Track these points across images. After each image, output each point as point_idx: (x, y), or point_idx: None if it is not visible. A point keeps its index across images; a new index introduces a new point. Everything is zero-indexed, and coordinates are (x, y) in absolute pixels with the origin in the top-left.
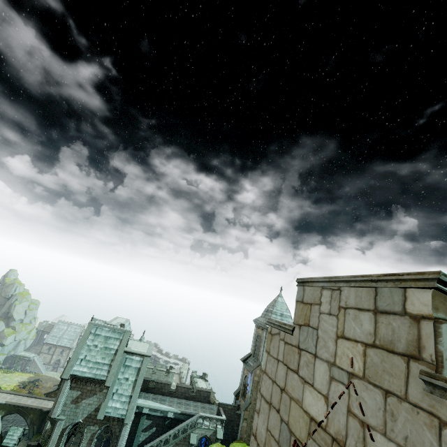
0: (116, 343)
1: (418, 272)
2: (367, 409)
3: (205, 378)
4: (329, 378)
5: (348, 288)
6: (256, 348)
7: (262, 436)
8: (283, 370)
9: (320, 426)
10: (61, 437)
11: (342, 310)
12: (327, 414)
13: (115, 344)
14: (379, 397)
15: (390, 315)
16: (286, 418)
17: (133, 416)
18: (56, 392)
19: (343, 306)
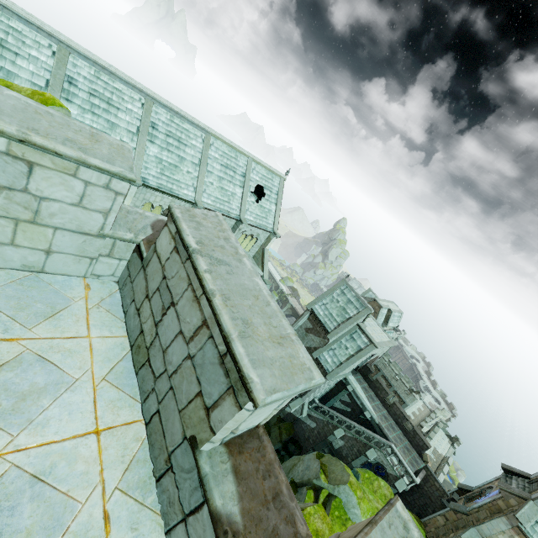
0: (354, 311)
1: None
2: None
3: (453, 443)
4: None
5: None
6: None
7: None
8: None
9: None
10: None
11: None
12: None
13: (352, 311)
14: None
15: None
16: None
17: (335, 379)
18: None
19: None
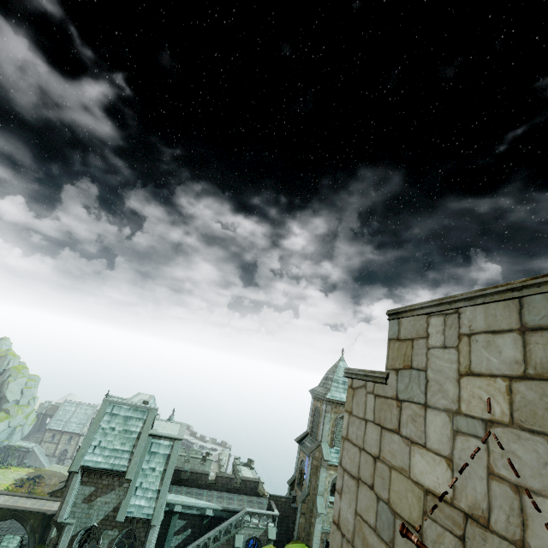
0: (139, 424)
1: None
2: (523, 467)
3: (251, 466)
4: (451, 432)
5: (471, 308)
6: (314, 425)
7: (349, 523)
8: (375, 432)
9: (443, 500)
10: (70, 546)
11: (464, 338)
12: (454, 482)
13: (137, 426)
14: (543, 448)
15: None
16: (384, 495)
17: (163, 516)
18: (63, 490)
19: (465, 332)
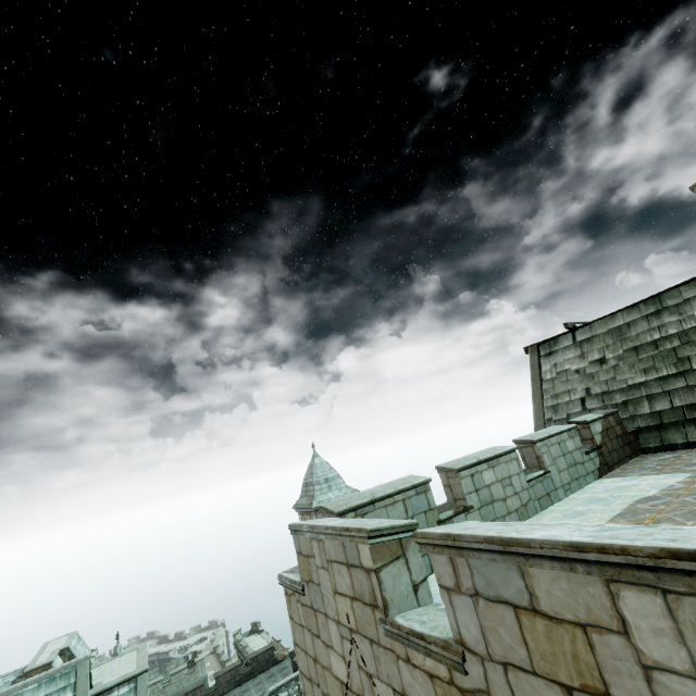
0: (67, 695)
1: (358, 529)
2: (367, 660)
3: (259, 630)
4: (340, 637)
5: (327, 540)
6: None
7: None
8: (309, 637)
9: (348, 687)
10: None
11: (330, 563)
12: (348, 674)
13: None
14: (369, 647)
15: (356, 568)
16: (326, 691)
17: None
18: None
19: (329, 559)
